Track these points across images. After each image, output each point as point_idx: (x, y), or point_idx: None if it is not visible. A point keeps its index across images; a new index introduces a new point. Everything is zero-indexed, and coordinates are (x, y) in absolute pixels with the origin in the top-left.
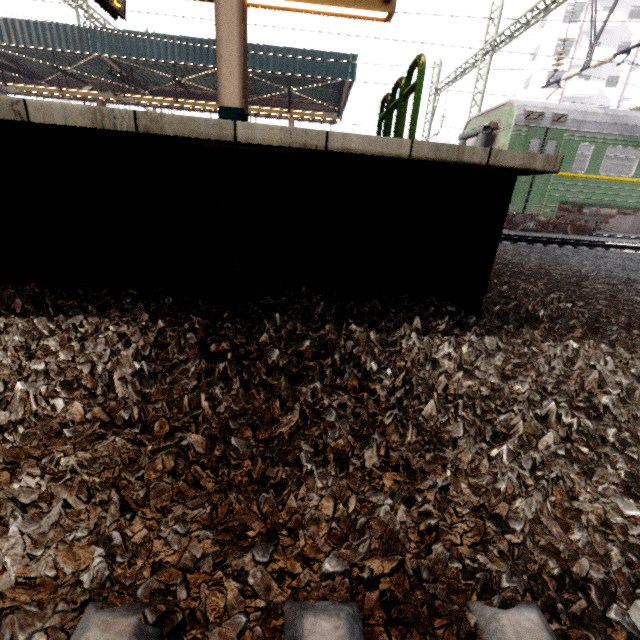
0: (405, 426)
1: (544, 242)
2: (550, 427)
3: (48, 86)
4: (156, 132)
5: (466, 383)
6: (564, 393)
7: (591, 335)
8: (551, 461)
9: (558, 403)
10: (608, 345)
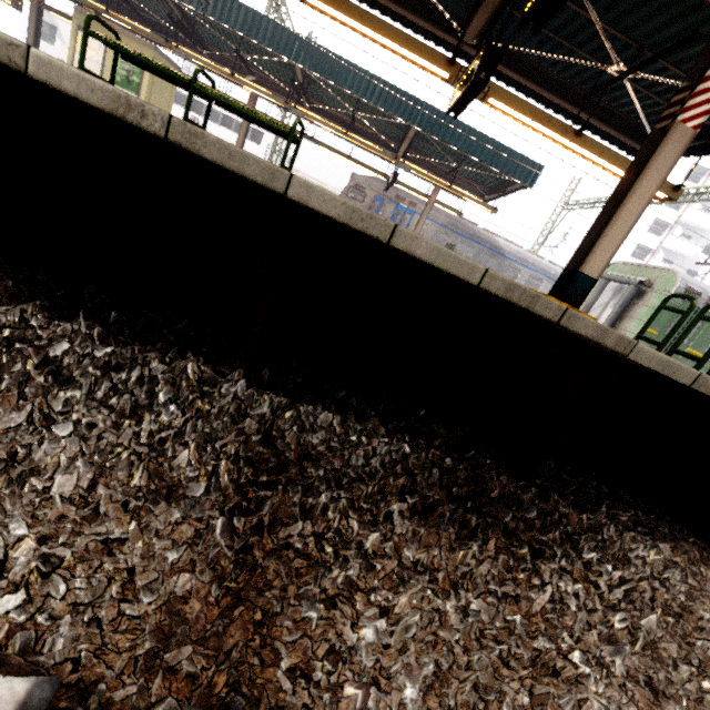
0: None
1: None
2: None
3: (207, 57)
4: None
5: None
6: None
7: None
8: None
9: None
10: None
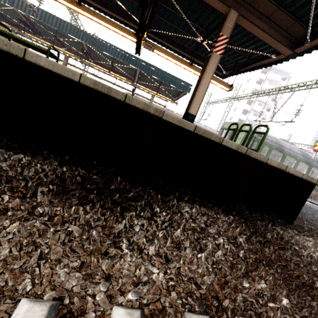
0: None
1: None
2: None
3: (42, 39)
4: (249, 155)
5: None
6: None
7: None
8: None
9: None
10: None
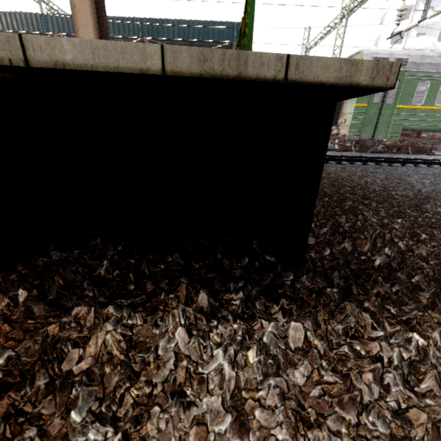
0: None
1: (389, 162)
2: None
3: None
4: None
5: None
6: None
7: None
8: None
9: None
10: None
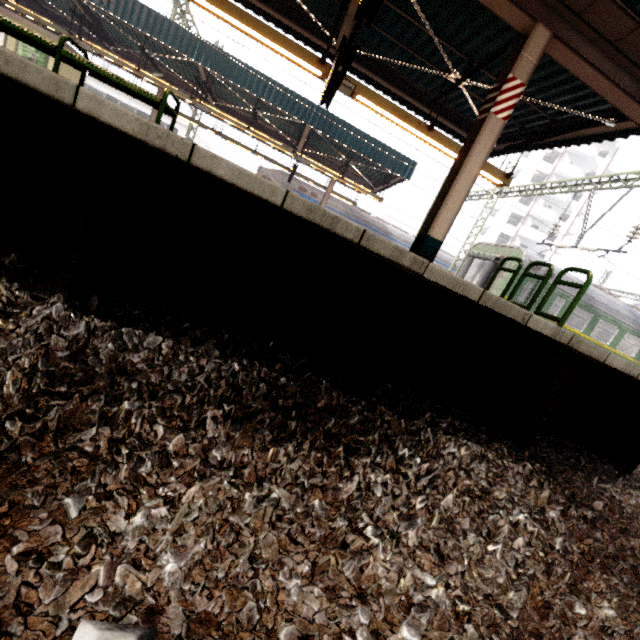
0: None
1: None
2: None
3: (114, 53)
4: (574, 348)
5: None
6: None
7: None
8: None
9: None
10: None
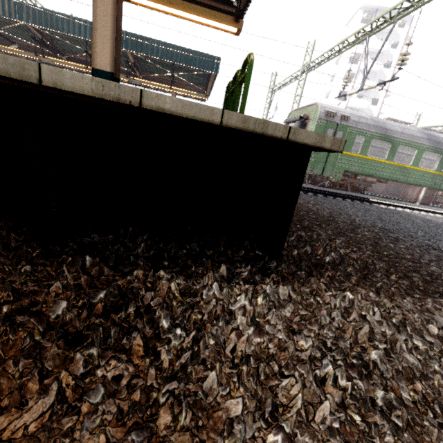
0: (180, 406)
1: (334, 196)
2: (327, 391)
3: None
4: None
5: (256, 340)
6: (341, 351)
7: (363, 283)
8: (326, 441)
9: (336, 360)
10: (375, 292)
